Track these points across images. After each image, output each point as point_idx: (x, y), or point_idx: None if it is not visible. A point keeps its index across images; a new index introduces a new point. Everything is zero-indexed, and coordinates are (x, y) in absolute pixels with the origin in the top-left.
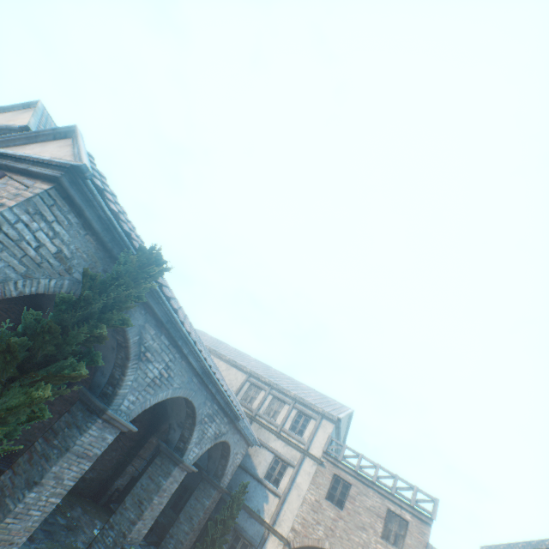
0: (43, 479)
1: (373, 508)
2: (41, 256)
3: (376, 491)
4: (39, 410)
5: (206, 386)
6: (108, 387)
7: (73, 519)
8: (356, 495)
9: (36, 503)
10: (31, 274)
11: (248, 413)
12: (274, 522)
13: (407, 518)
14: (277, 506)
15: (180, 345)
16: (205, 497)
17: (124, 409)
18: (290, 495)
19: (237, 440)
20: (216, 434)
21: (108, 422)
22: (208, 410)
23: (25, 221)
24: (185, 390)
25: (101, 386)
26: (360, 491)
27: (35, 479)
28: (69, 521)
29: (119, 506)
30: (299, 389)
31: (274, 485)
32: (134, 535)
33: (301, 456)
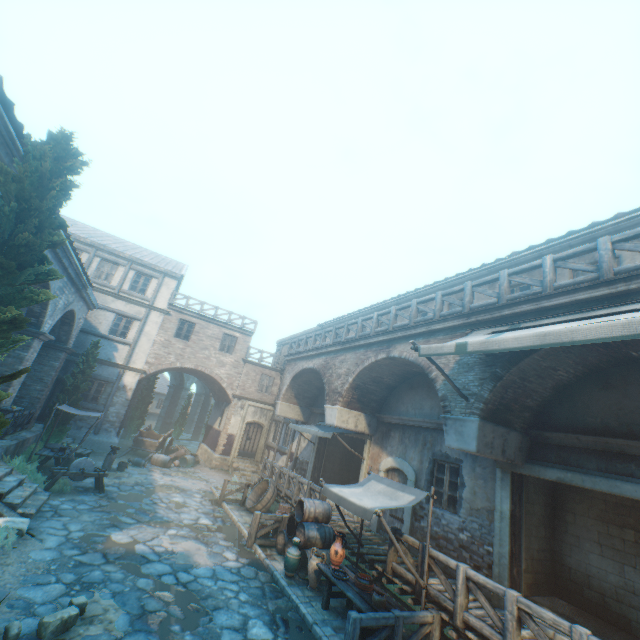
0: None
1: (214, 335)
2: None
3: (216, 324)
4: None
5: (58, 261)
6: None
7: None
8: (200, 330)
9: None
10: None
11: None
12: (128, 363)
13: (237, 336)
14: (129, 352)
15: None
16: (53, 361)
17: None
18: (141, 342)
19: (81, 307)
20: (66, 305)
21: None
22: (60, 284)
23: None
24: None
25: None
26: (204, 327)
27: None
28: None
29: None
30: (131, 250)
31: (122, 338)
32: (8, 400)
33: (147, 311)
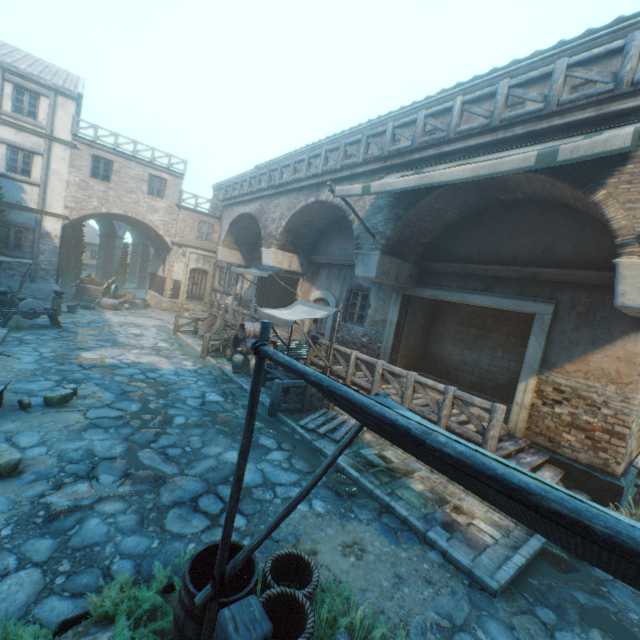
0: None
1: (139, 177)
2: None
3: (138, 164)
4: None
5: None
6: None
7: None
8: (121, 170)
9: None
10: None
11: None
12: (44, 208)
13: (166, 178)
14: (41, 195)
15: None
16: None
17: None
18: (51, 183)
19: None
20: None
21: None
22: None
23: None
24: None
25: None
26: (124, 166)
27: None
28: None
29: None
30: None
31: (26, 178)
32: None
33: (48, 144)
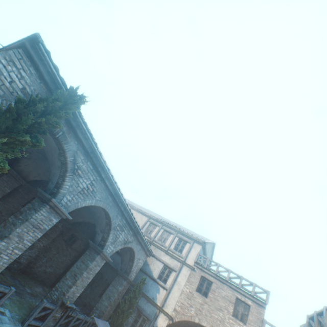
0: (10, 234)
1: (227, 297)
2: (13, 88)
3: (228, 286)
4: (2, 163)
5: (117, 205)
6: (54, 189)
7: (36, 291)
8: (215, 289)
9: (5, 250)
10: (6, 97)
11: (148, 239)
12: (162, 305)
13: (249, 303)
14: (165, 295)
15: (100, 170)
16: (119, 285)
17: (64, 204)
18: (173, 288)
19: (139, 249)
20: (125, 240)
21: (53, 209)
22: (119, 222)
23: (3, 64)
24: (104, 203)
25: (51, 189)
26: (218, 286)
27: (6, 235)
28: (33, 292)
29: (62, 277)
30: (180, 227)
31: (163, 283)
32: (70, 295)
33: (180, 265)
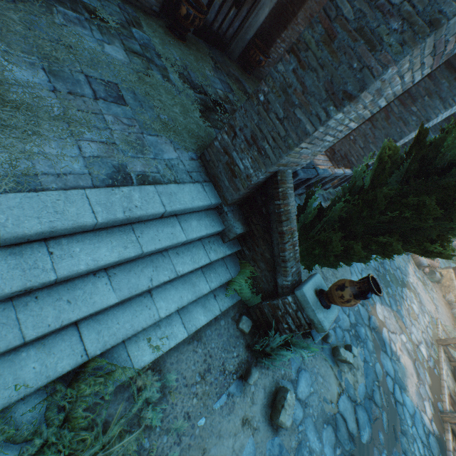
0: (400, 140)
1: None
2: None
3: None
4: None
5: None
6: None
7: None
8: None
9: None
10: None
11: None
12: None
13: None
14: None
15: None
16: None
17: None
18: None
19: None
20: None
21: None
22: None
23: None
24: None
25: None
26: None
27: (393, 138)
28: None
29: None
30: None
31: None
32: None
33: None
